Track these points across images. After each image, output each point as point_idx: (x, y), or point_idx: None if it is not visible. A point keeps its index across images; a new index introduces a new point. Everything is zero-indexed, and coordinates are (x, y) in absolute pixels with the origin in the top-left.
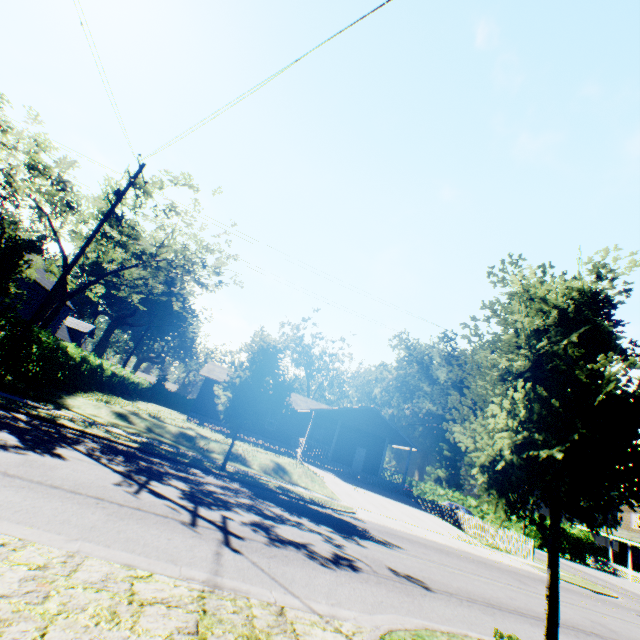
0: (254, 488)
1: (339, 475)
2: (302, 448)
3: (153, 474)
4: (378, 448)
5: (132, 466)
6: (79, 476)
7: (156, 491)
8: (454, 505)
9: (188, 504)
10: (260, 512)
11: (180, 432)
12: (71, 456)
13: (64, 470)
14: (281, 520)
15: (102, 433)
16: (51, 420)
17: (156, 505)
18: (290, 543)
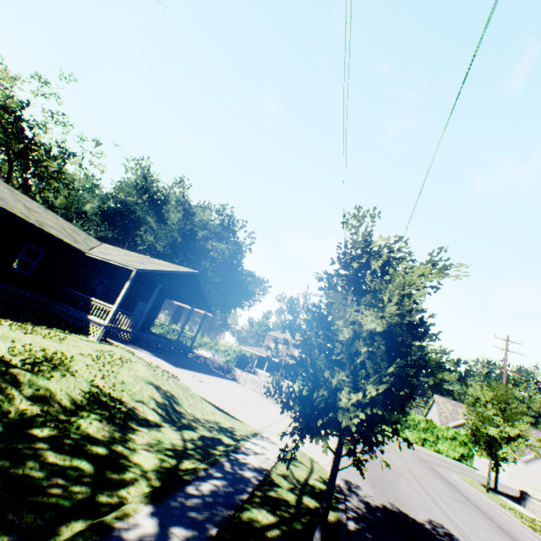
0: None
1: (151, 351)
2: (108, 319)
3: None
4: (159, 303)
5: None
6: None
7: None
8: (212, 354)
9: None
10: None
11: None
12: None
13: None
14: None
15: None
16: None
17: None
18: None
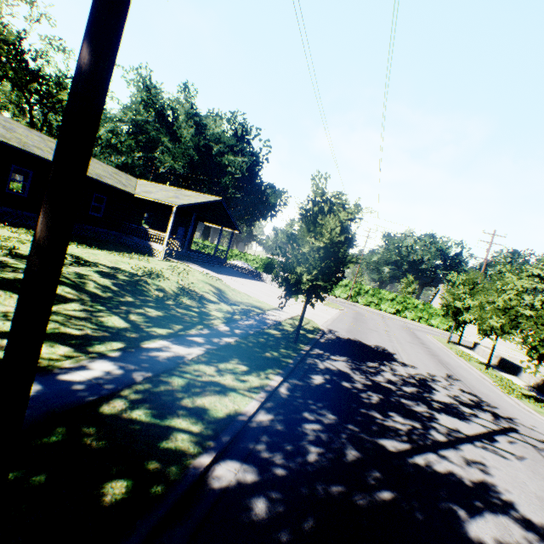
0: (324, 348)
1: (198, 264)
2: (165, 245)
3: (410, 412)
4: (194, 226)
5: (405, 419)
6: (538, 485)
7: (478, 435)
8: (243, 263)
9: (480, 427)
10: (419, 385)
11: (117, 282)
12: (465, 470)
13: (540, 494)
14: (422, 382)
15: (251, 384)
16: (239, 429)
17: (524, 451)
18: (479, 405)
